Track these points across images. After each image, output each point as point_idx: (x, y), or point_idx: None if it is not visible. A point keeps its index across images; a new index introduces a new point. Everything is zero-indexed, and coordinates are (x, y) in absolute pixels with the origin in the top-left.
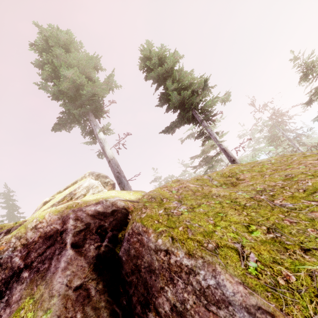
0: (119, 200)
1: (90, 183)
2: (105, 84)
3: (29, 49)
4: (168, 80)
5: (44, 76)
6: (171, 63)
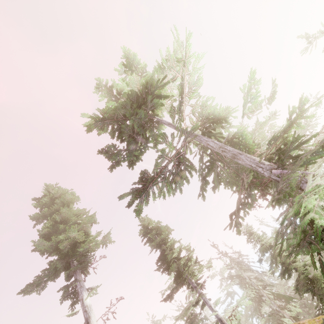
0: None
1: None
2: (101, 240)
3: (32, 204)
4: (166, 250)
5: (42, 232)
6: (166, 235)
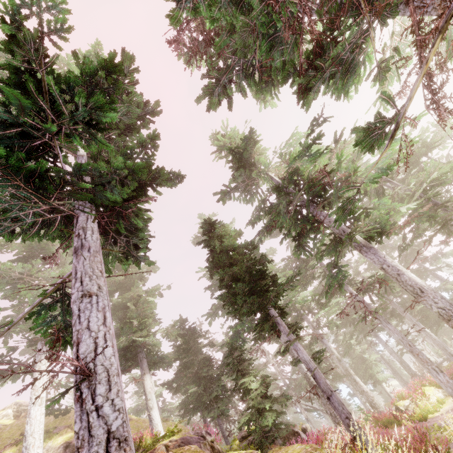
0: (1, 425)
1: (7, 412)
2: None
3: None
4: None
5: None
6: None
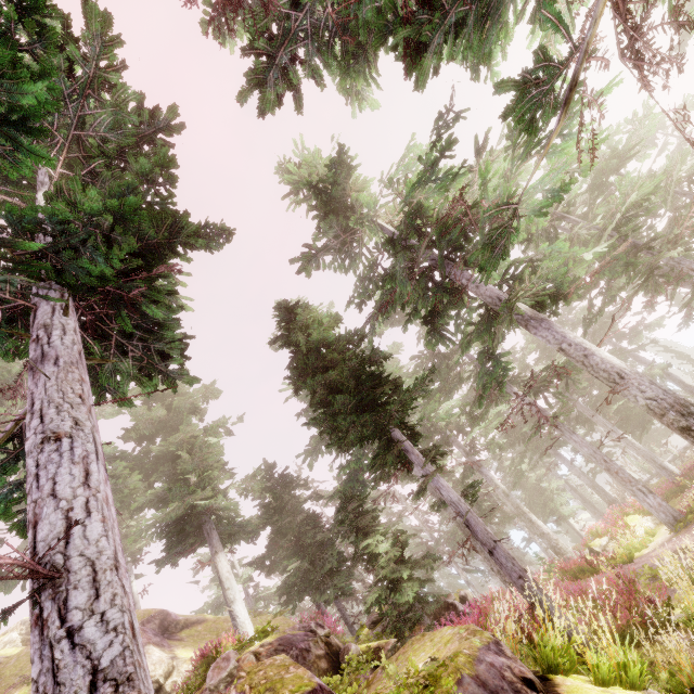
0: (2, 658)
1: (11, 637)
2: None
3: None
4: None
5: None
6: None
